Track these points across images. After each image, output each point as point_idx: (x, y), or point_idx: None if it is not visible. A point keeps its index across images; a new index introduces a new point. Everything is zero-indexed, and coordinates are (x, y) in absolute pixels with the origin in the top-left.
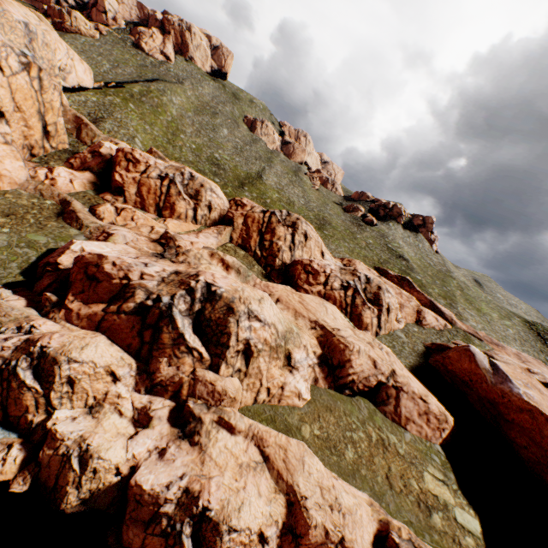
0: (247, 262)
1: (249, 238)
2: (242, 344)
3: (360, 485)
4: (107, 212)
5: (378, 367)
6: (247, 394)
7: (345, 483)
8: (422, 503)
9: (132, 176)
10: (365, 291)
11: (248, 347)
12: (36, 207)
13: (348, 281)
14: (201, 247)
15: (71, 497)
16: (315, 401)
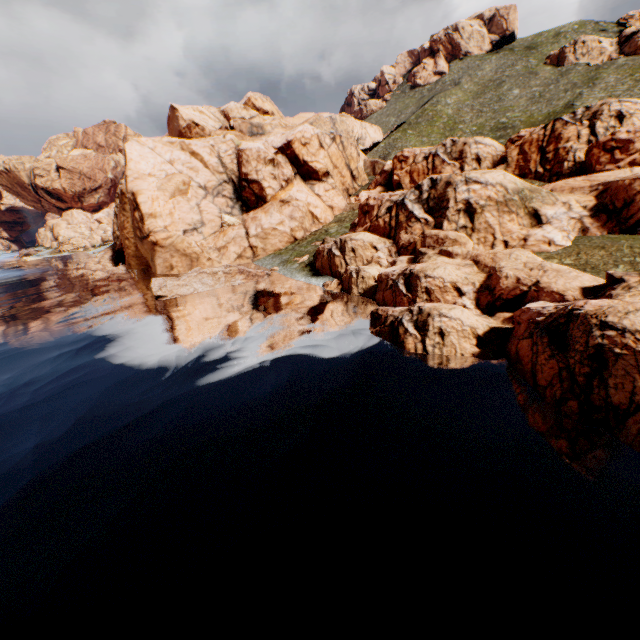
0: None
1: (526, 163)
2: (461, 205)
3: None
4: None
5: None
6: (479, 247)
7: None
8: None
9: (404, 171)
10: None
11: (469, 206)
12: (350, 215)
13: None
14: None
15: (354, 291)
16: (577, 245)
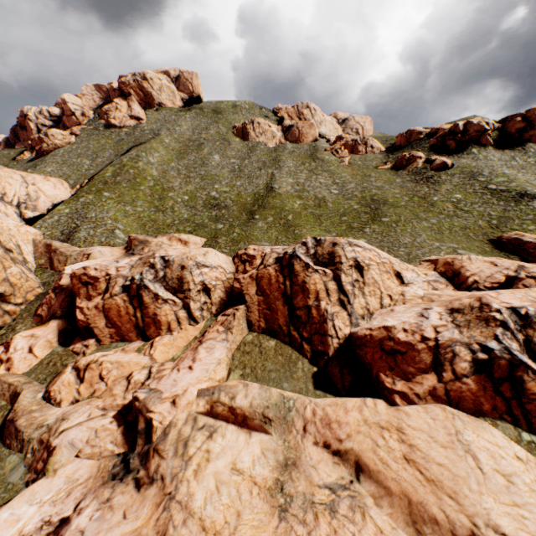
0: (283, 362)
1: (273, 313)
2: None
3: None
4: (64, 388)
5: None
6: None
7: None
8: None
9: (93, 305)
10: (530, 346)
11: None
12: None
13: (484, 343)
14: (194, 394)
15: None
16: None
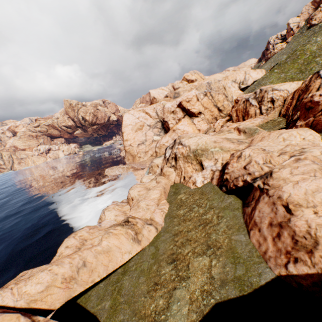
0: (275, 125)
1: (289, 106)
2: (174, 155)
3: (167, 221)
4: (217, 129)
5: (247, 168)
6: (176, 177)
7: (160, 212)
8: (175, 256)
9: (234, 109)
10: None
11: (176, 156)
12: None
13: None
14: (234, 126)
15: None
16: (200, 188)
